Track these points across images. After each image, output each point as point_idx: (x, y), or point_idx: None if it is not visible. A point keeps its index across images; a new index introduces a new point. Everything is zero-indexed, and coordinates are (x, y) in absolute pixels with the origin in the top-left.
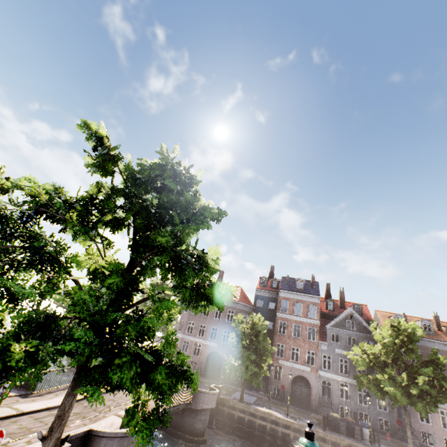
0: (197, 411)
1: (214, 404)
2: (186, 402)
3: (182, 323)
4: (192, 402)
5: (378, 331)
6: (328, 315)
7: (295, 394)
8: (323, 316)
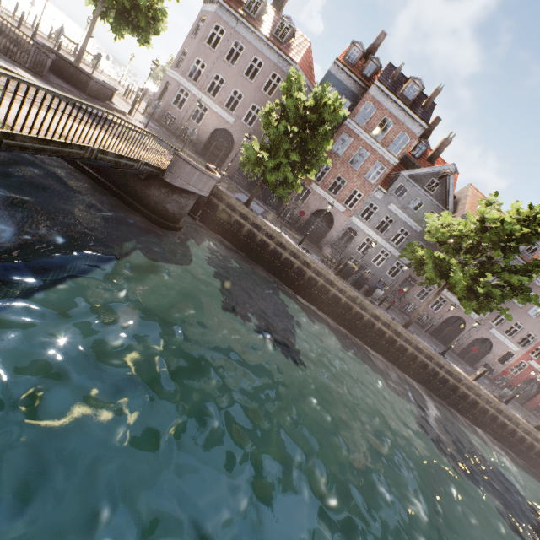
0: (174, 188)
1: (207, 191)
2: (153, 165)
3: (184, 55)
4: (167, 172)
5: (488, 210)
6: (409, 161)
7: (309, 226)
8: (401, 160)
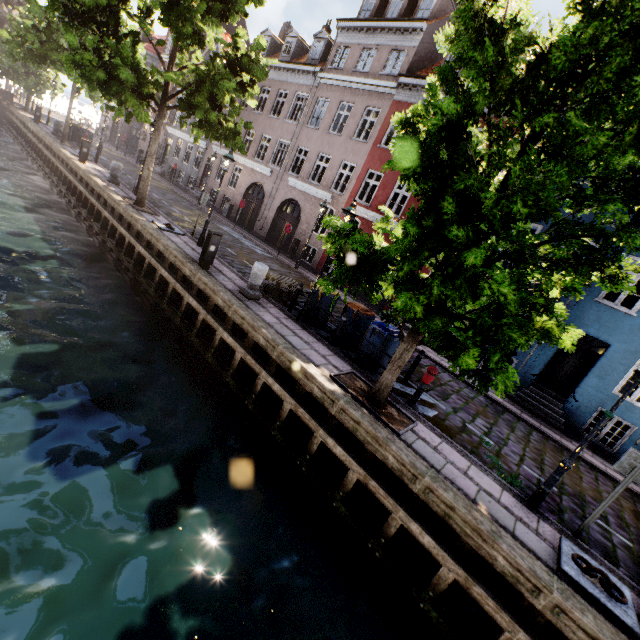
0: None
1: None
2: None
3: None
4: None
5: None
6: None
7: None
8: None
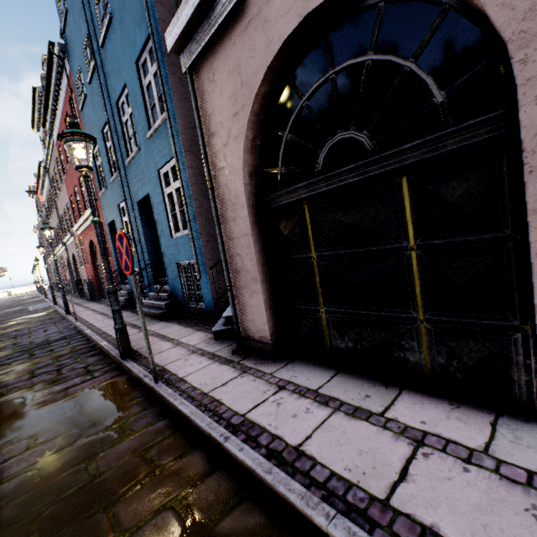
0: None
1: None
2: None
3: None
4: None
5: None
6: None
7: None
8: None
